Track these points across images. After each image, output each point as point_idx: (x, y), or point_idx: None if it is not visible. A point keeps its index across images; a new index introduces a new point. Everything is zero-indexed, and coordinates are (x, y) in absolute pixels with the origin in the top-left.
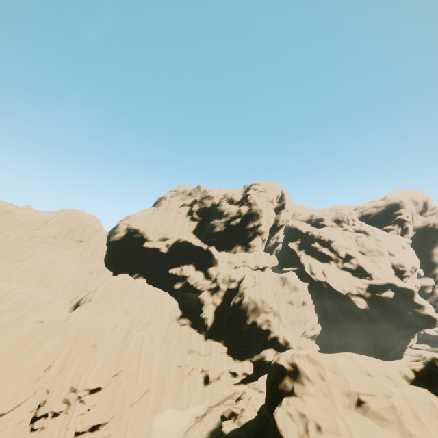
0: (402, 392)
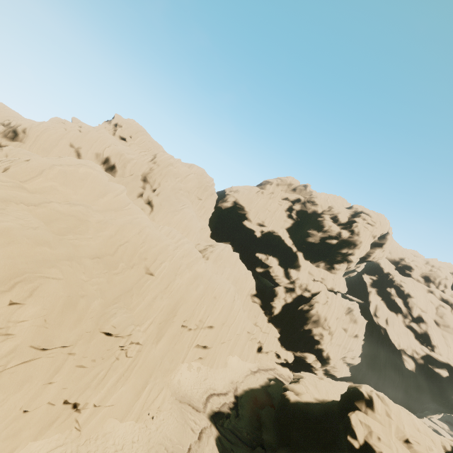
0: (439, 452)
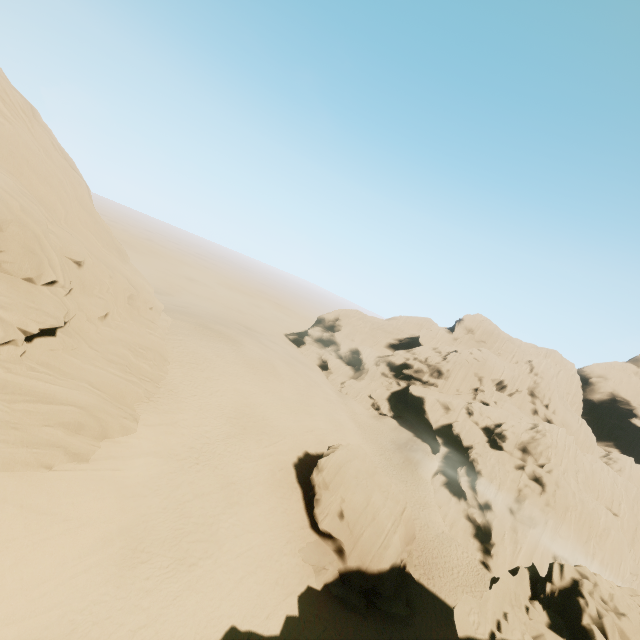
0: None
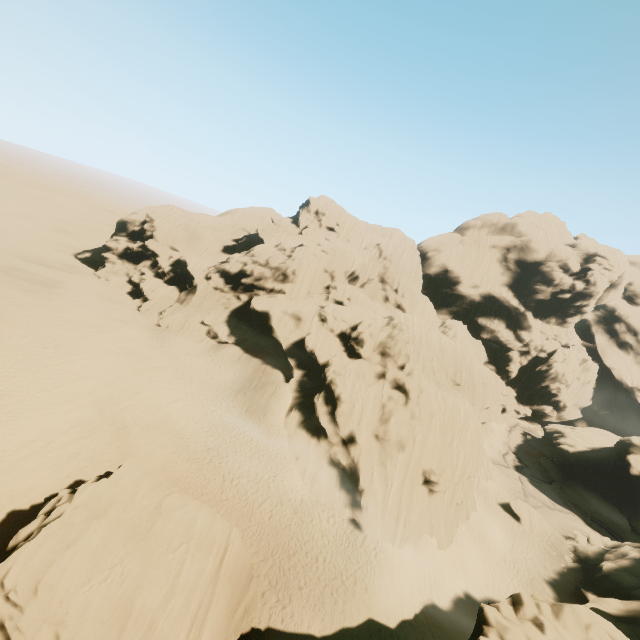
0: None
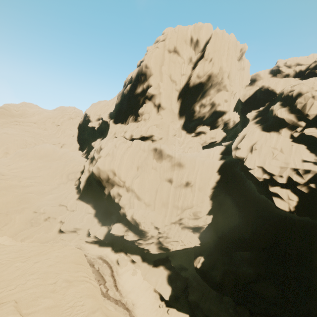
0: None
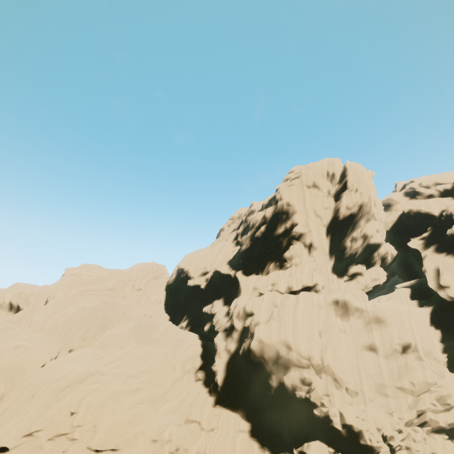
0: None
